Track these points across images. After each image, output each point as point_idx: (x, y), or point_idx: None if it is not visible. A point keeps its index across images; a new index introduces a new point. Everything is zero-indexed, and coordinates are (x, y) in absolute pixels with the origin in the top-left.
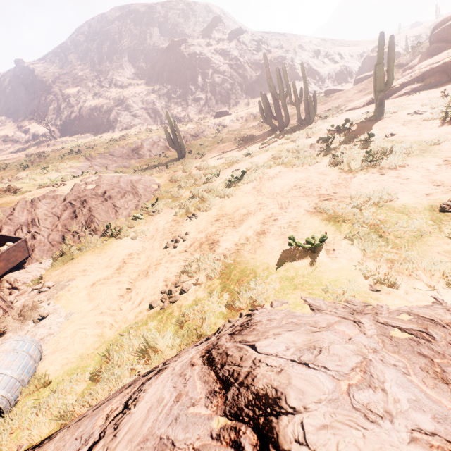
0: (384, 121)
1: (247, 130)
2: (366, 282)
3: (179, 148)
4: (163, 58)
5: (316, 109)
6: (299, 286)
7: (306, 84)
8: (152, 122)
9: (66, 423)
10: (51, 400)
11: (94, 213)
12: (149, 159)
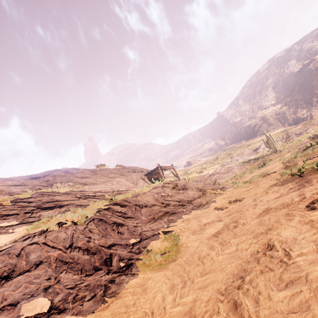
0: None
1: None
2: None
3: (272, 147)
4: (295, 79)
5: None
6: None
7: None
8: (281, 126)
9: None
10: None
11: (216, 179)
12: (261, 154)
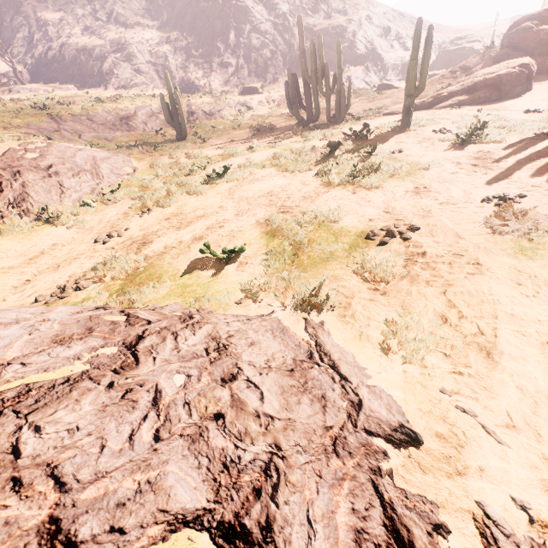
0: (407, 134)
1: (275, 119)
2: (241, 295)
3: (179, 126)
4: None
5: (348, 105)
6: (186, 294)
7: (341, 70)
8: (161, 84)
9: None
10: None
11: (28, 190)
12: (142, 135)
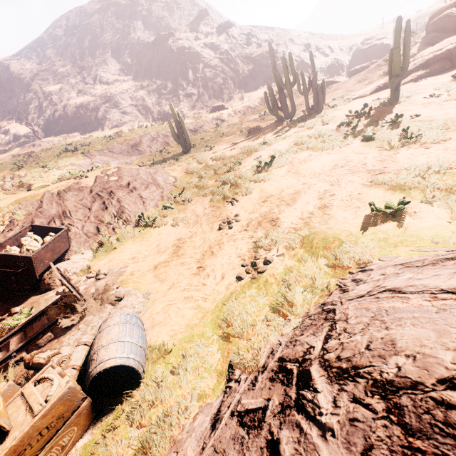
0: (401, 105)
1: (248, 123)
2: None
3: (184, 142)
4: (150, 53)
5: (324, 98)
6: (398, 244)
7: (315, 73)
8: (143, 119)
9: (250, 366)
10: (189, 362)
11: (123, 204)
12: (150, 155)
